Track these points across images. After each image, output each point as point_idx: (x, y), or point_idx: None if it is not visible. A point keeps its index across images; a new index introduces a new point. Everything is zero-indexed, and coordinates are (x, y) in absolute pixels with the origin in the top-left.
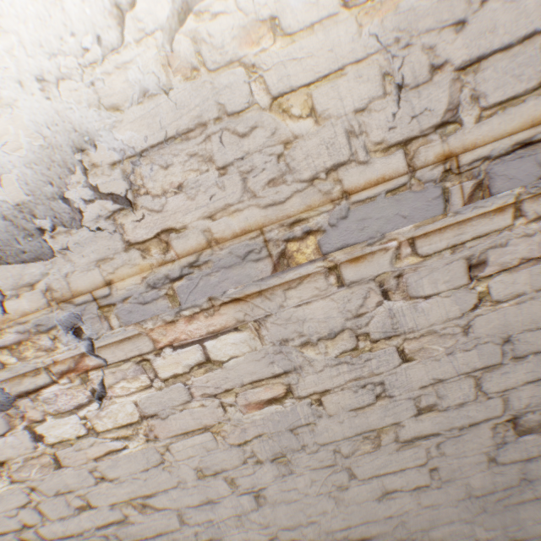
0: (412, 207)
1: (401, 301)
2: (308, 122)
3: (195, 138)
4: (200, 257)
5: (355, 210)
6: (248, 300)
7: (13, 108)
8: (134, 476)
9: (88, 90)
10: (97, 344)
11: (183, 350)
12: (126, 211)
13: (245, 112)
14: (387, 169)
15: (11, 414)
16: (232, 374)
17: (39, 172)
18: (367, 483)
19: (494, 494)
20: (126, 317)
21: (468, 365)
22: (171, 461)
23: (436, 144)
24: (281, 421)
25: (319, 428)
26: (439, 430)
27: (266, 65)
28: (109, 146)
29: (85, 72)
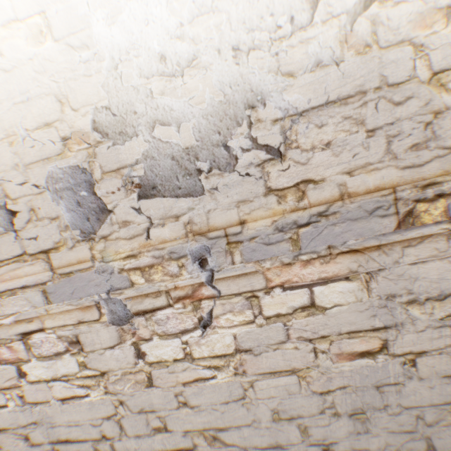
0: None
1: None
2: None
3: (353, 103)
4: (330, 208)
5: None
6: (365, 252)
7: (206, 70)
8: (213, 407)
9: (271, 59)
10: (216, 276)
11: (291, 292)
12: (274, 161)
13: (403, 84)
14: None
15: (124, 329)
16: (331, 321)
17: (211, 123)
18: None
19: None
20: (248, 254)
21: None
22: (251, 398)
23: None
24: (369, 376)
25: (405, 389)
26: None
27: (433, 45)
28: (276, 105)
29: (273, 44)
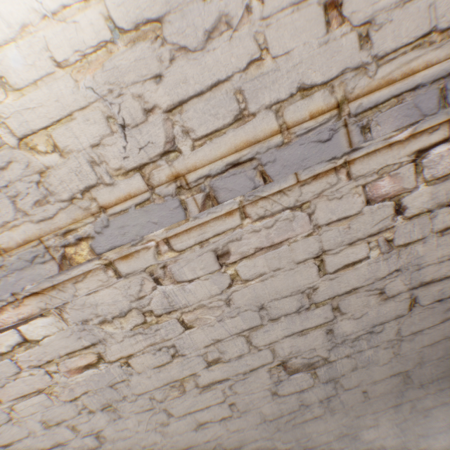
0: (160, 215)
1: (171, 285)
2: (55, 155)
3: None
4: None
5: (114, 220)
6: (46, 293)
7: None
8: None
9: None
10: None
11: (3, 334)
12: None
13: None
14: (131, 188)
15: None
16: (49, 348)
17: None
18: (183, 418)
19: (284, 417)
20: None
21: (237, 328)
22: (19, 418)
23: (165, 167)
24: (101, 380)
25: (133, 382)
26: (229, 376)
27: (6, 113)
28: None
29: None
